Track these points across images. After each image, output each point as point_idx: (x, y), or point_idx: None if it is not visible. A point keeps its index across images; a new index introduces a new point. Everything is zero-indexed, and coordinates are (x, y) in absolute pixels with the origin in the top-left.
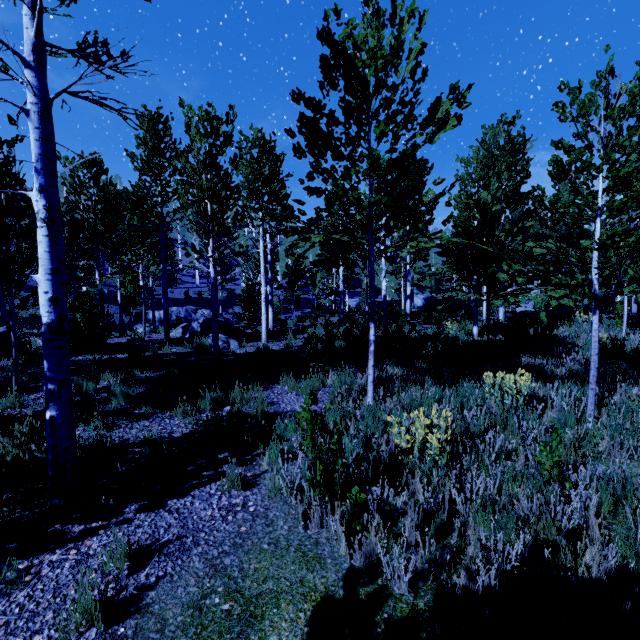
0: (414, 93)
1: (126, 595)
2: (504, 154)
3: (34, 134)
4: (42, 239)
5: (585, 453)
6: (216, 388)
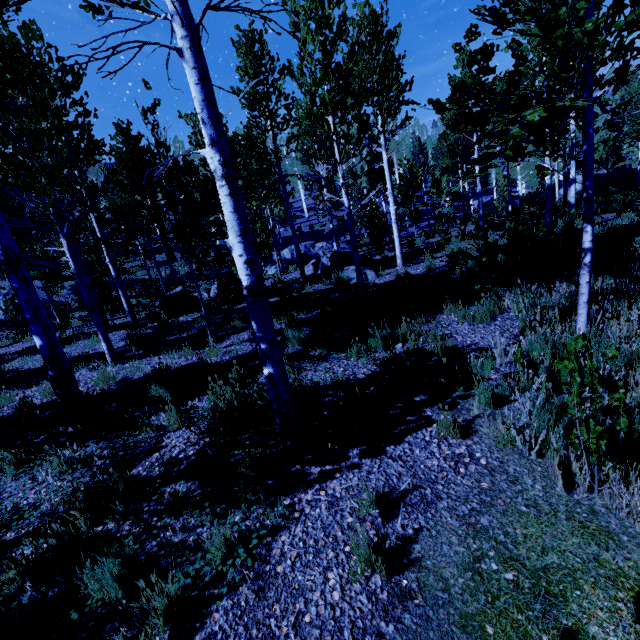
0: None
1: (391, 544)
2: None
3: (192, 78)
4: (226, 200)
5: None
6: (378, 325)
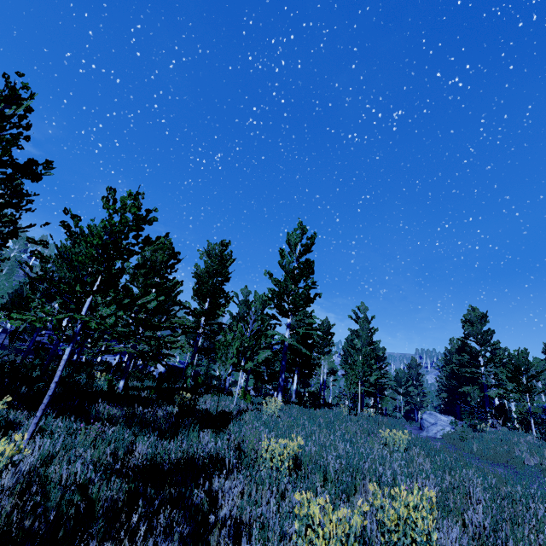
0: (4, 146)
1: None
2: (214, 261)
3: None
4: None
5: None
6: None
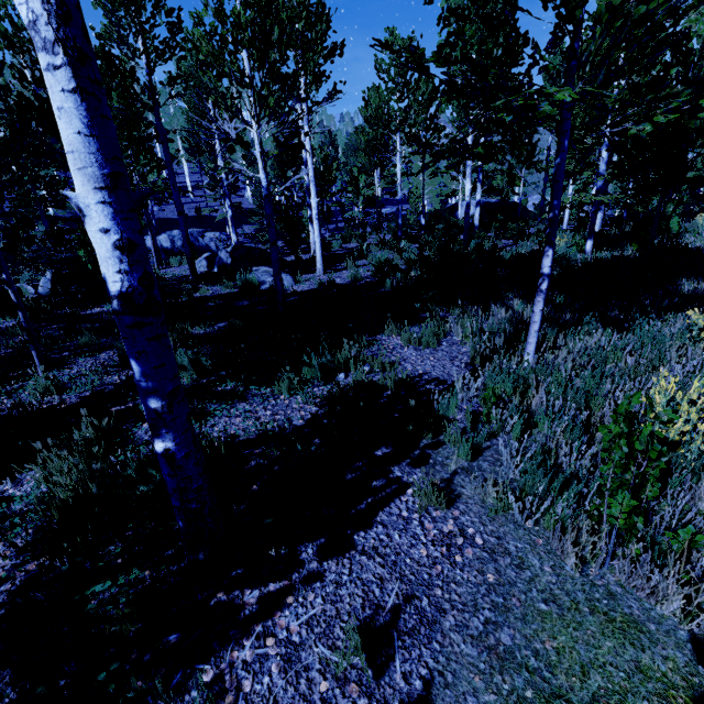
0: None
1: None
2: None
3: None
4: (66, 102)
5: None
6: (309, 347)
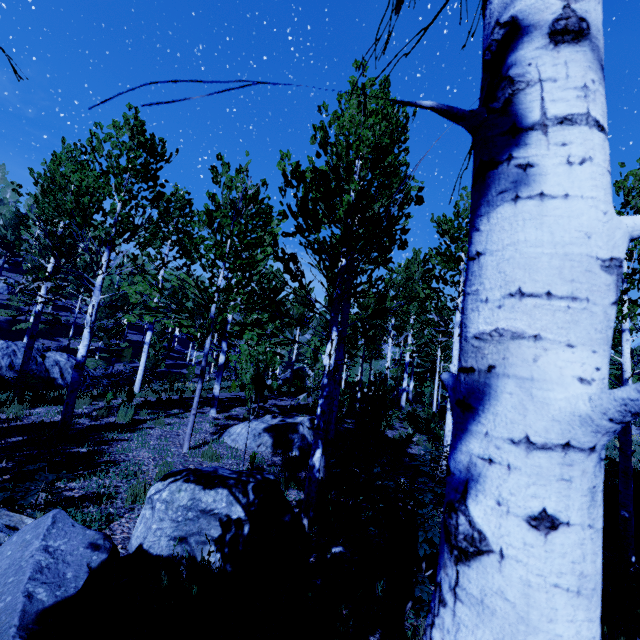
0: None
1: None
2: None
3: None
4: None
5: None
6: None
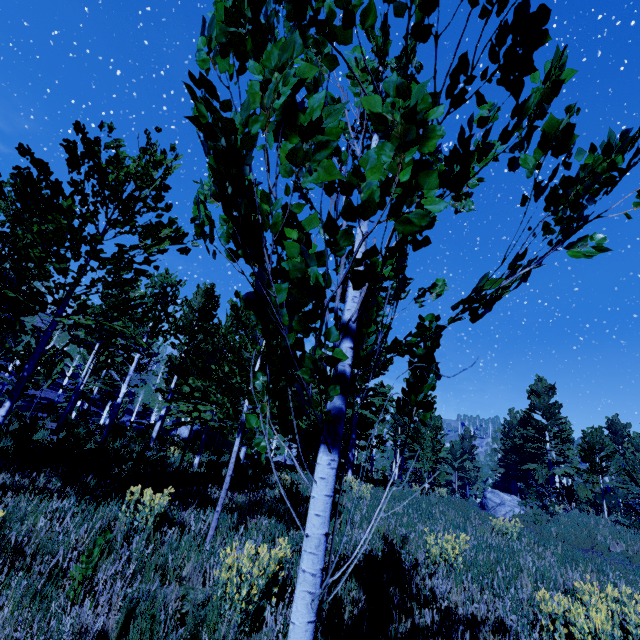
0: (157, 215)
1: None
2: None
3: None
4: None
5: (168, 579)
6: None
